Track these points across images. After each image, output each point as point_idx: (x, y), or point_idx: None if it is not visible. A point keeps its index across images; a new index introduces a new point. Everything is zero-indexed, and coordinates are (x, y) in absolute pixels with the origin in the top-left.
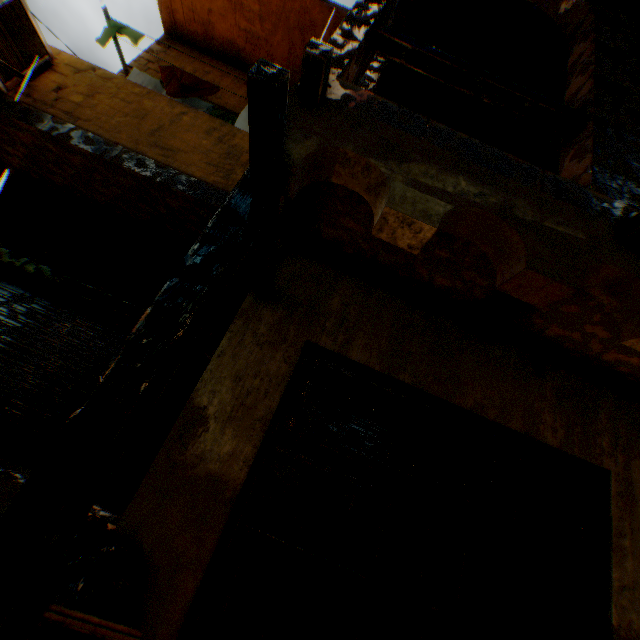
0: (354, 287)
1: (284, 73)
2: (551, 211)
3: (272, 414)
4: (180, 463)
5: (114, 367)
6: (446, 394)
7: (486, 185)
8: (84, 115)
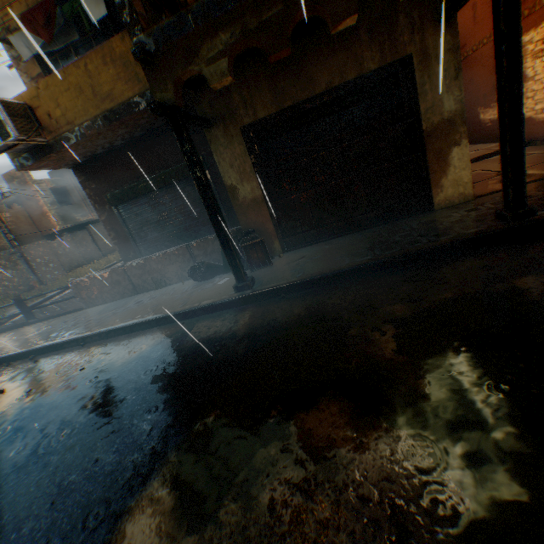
0: (236, 80)
1: (155, 102)
2: (262, 7)
3: (252, 167)
4: (241, 204)
5: (202, 198)
6: (310, 94)
7: (231, 26)
8: (72, 118)
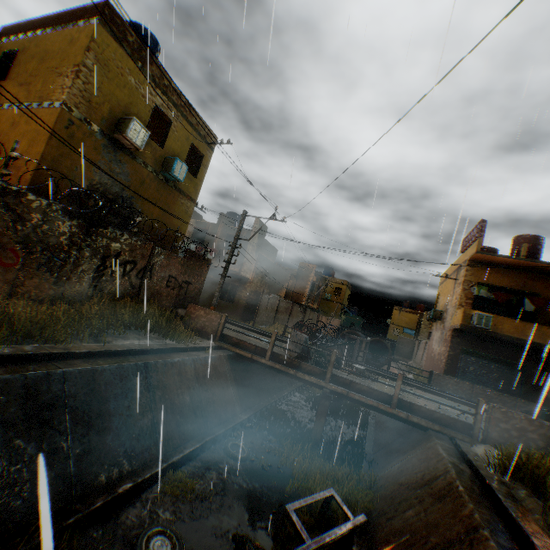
0: None
1: None
2: None
3: None
4: None
5: None
6: None
7: None
8: (502, 331)
